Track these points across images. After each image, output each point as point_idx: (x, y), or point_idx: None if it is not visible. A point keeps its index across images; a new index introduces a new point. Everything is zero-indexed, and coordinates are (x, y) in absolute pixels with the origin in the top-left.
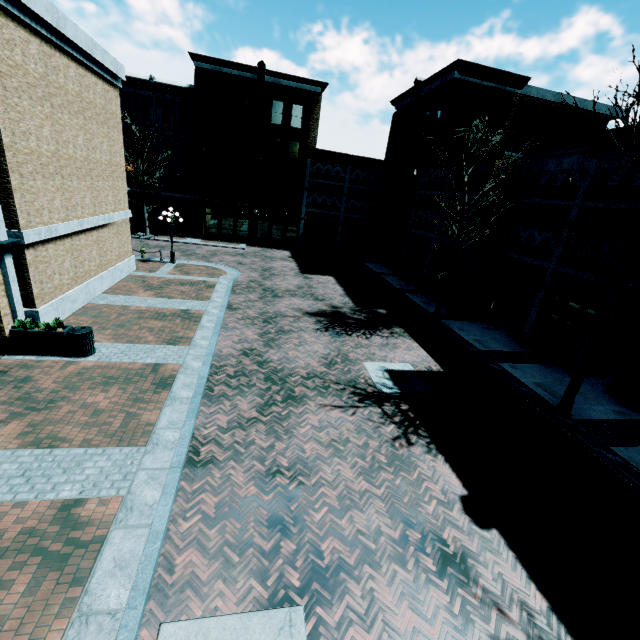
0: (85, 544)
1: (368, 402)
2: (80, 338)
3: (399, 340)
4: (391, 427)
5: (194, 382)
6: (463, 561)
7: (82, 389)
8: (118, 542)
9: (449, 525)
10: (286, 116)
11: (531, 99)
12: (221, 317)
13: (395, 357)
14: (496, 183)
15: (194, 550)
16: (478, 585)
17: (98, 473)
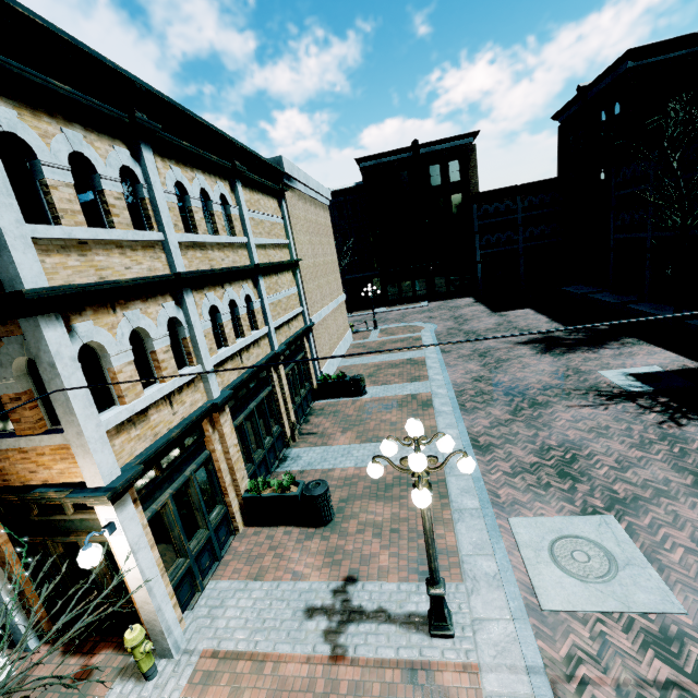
0: (434, 483)
1: (618, 400)
2: (358, 382)
3: (634, 348)
4: (652, 415)
5: (448, 401)
6: None
7: (374, 413)
8: (455, 482)
9: None
10: (444, 175)
11: None
12: (441, 358)
13: (635, 363)
14: None
15: (508, 488)
16: None
17: None
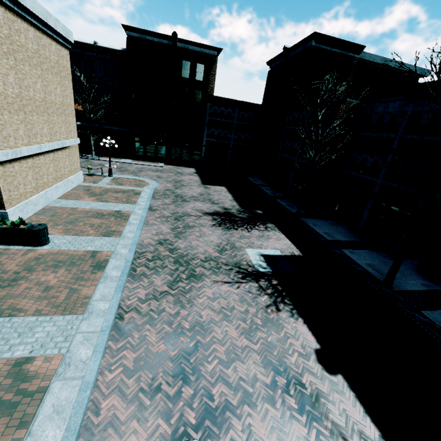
0: (31, 393)
1: (249, 279)
2: (37, 232)
3: (271, 233)
4: (265, 297)
5: (122, 265)
6: (317, 400)
7: (37, 270)
8: (57, 391)
9: (307, 372)
10: (192, 72)
11: (365, 62)
12: (144, 216)
13: (268, 245)
14: (341, 121)
15: (116, 396)
16: (328, 419)
17: (45, 336)
